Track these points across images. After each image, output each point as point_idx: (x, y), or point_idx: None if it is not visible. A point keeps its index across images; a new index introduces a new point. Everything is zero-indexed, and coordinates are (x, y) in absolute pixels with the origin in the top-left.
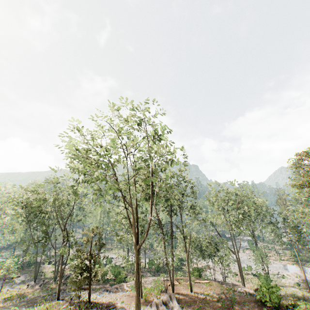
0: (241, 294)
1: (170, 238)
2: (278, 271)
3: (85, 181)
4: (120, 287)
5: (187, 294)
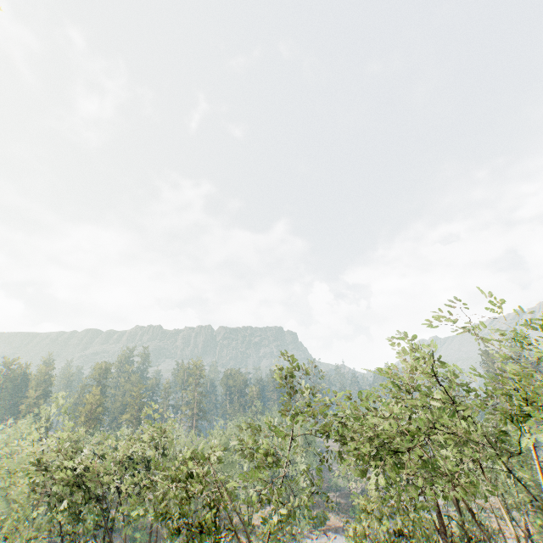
0: None
1: None
2: None
3: (338, 456)
4: None
5: None
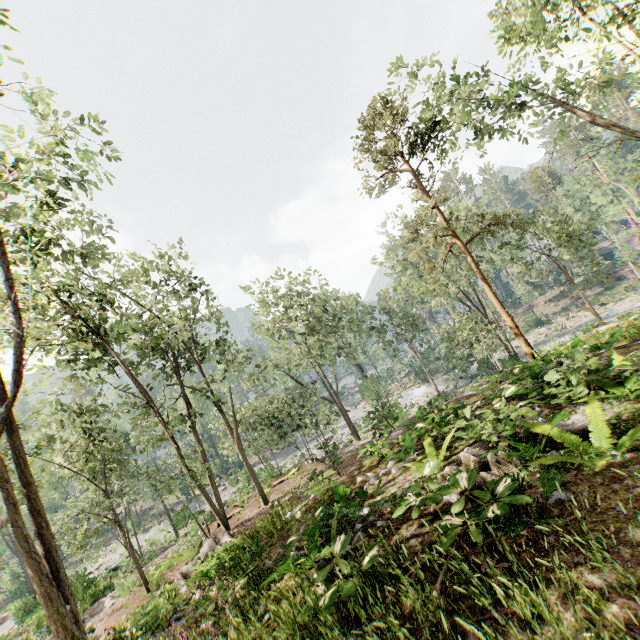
0: (354, 452)
1: (181, 422)
2: (405, 403)
3: None
4: (93, 612)
5: (257, 513)
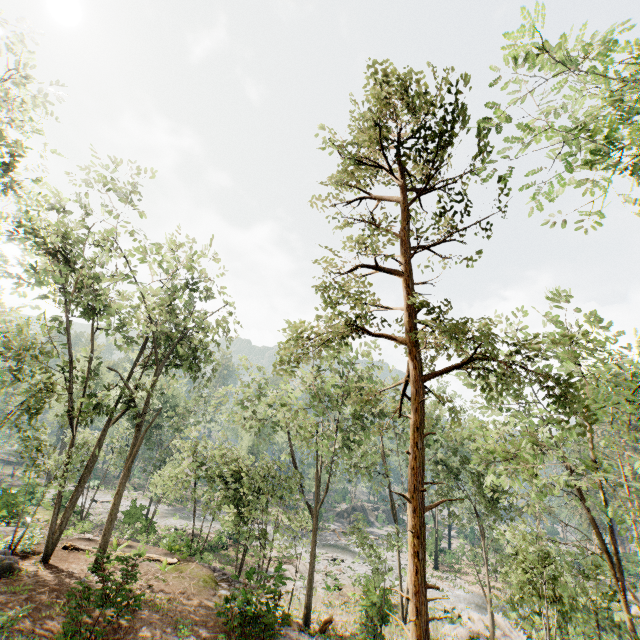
0: (221, 608)
1: (94, 410)
2: (456, 604)
3: None
4: None
5: (67, 572)
